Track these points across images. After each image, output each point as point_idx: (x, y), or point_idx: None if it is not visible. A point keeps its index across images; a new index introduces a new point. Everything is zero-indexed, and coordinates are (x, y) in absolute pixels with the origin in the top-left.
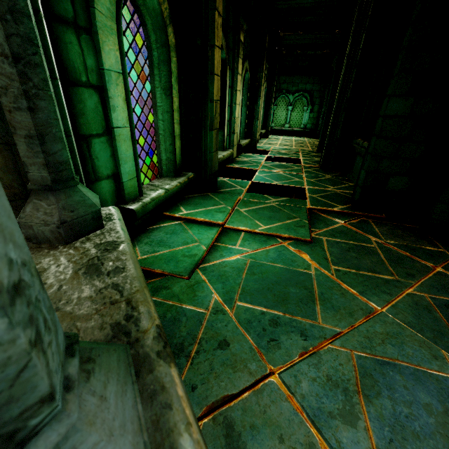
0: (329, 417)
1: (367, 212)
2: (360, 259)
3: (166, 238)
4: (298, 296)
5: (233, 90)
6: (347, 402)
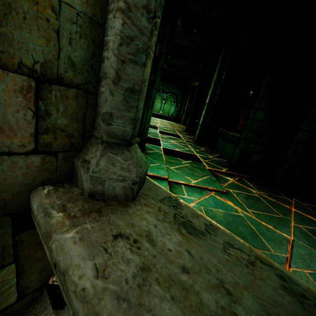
0: None
1: (240, 174)
2: (257, 204)
3: None
4: (248, 233)
5: None
6: None
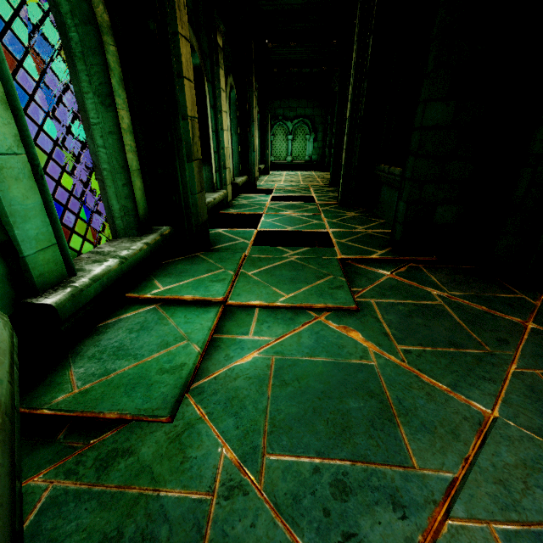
0: None
1: (414, 256)
2: (430, 327)
3: (129, 340)
4: (365, 415)
5: (216, 110)
6: None
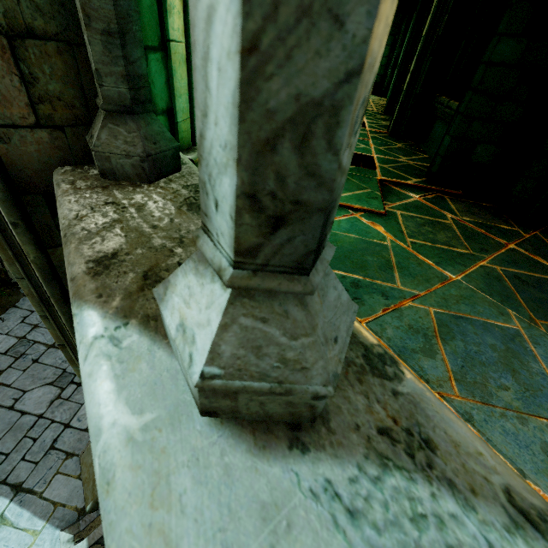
0: (412, 352)
1: (443, 188)
2: (435, 234)
3: None
4: (376, 264)
5: None
6: (427, 343)
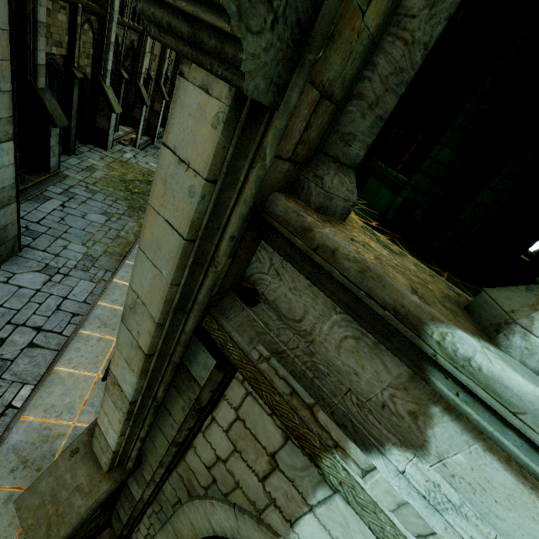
0: None
1: (392, 232)
2: None
3: None
4: None
5: None
6: None
